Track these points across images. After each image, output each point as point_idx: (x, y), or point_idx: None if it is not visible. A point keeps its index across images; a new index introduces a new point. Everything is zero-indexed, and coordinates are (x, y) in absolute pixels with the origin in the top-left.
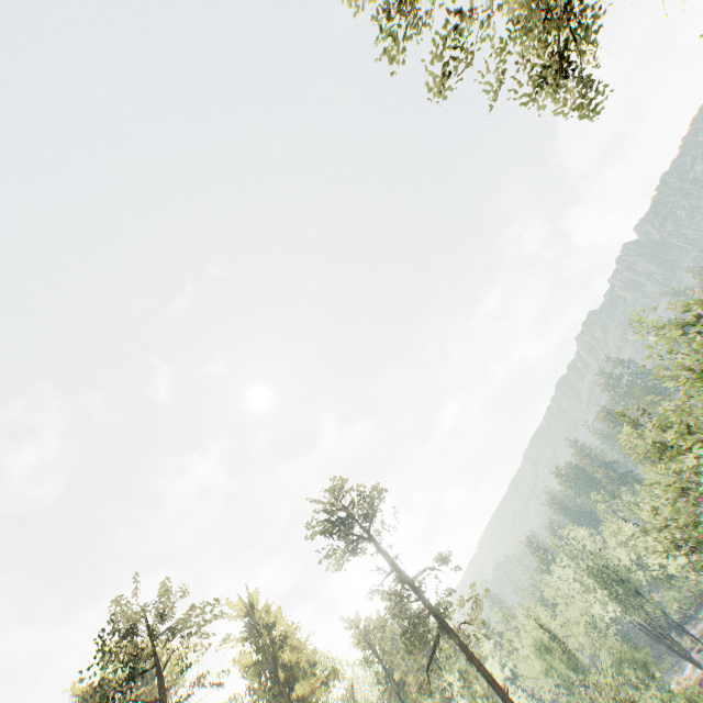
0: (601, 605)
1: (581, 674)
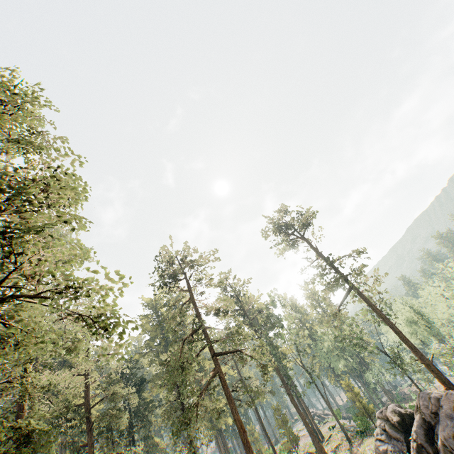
0: None
1: (438, 339)
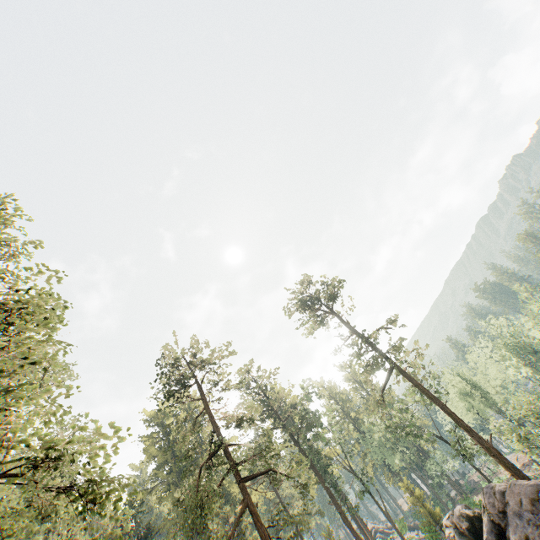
0: (514, 369)
1: (496, 411)
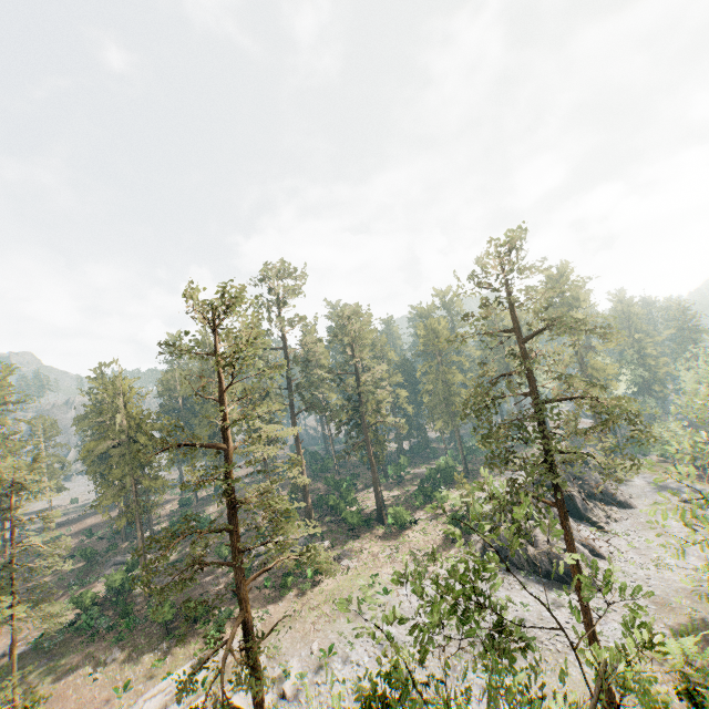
0: None
1: None
